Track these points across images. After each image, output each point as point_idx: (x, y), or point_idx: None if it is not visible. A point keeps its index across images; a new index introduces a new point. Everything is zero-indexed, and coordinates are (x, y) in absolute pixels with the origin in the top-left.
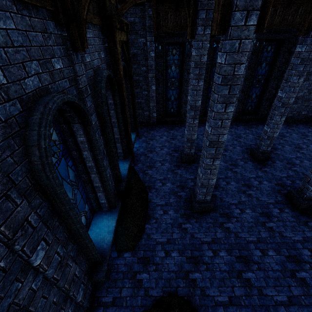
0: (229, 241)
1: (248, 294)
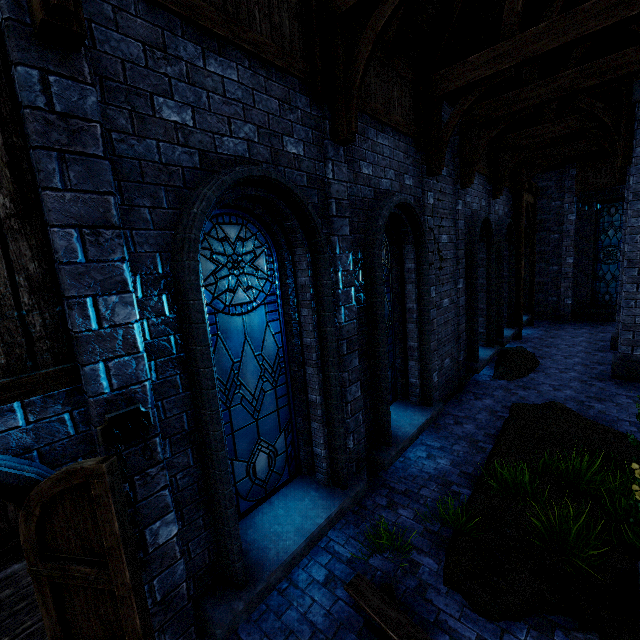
0: None
1: None
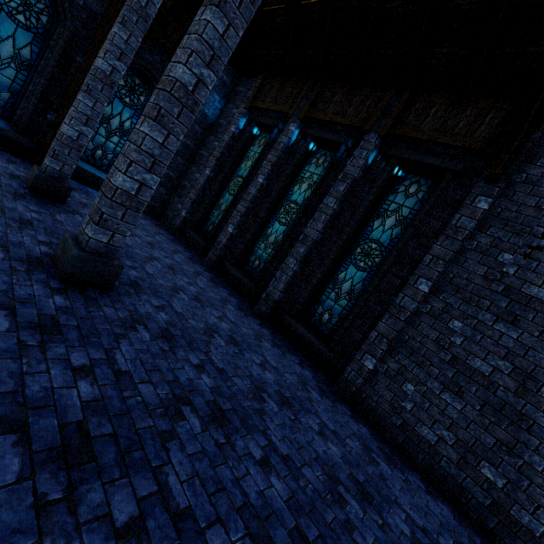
0: None
1: None
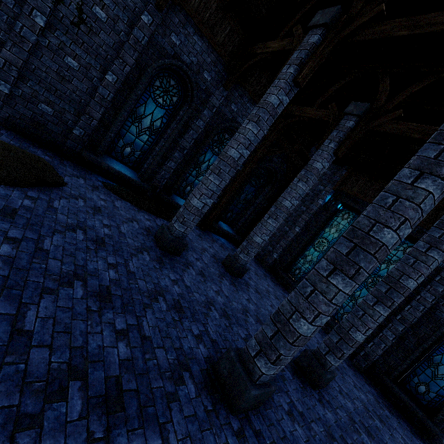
0: (123, 244)
1: (57, 221)
